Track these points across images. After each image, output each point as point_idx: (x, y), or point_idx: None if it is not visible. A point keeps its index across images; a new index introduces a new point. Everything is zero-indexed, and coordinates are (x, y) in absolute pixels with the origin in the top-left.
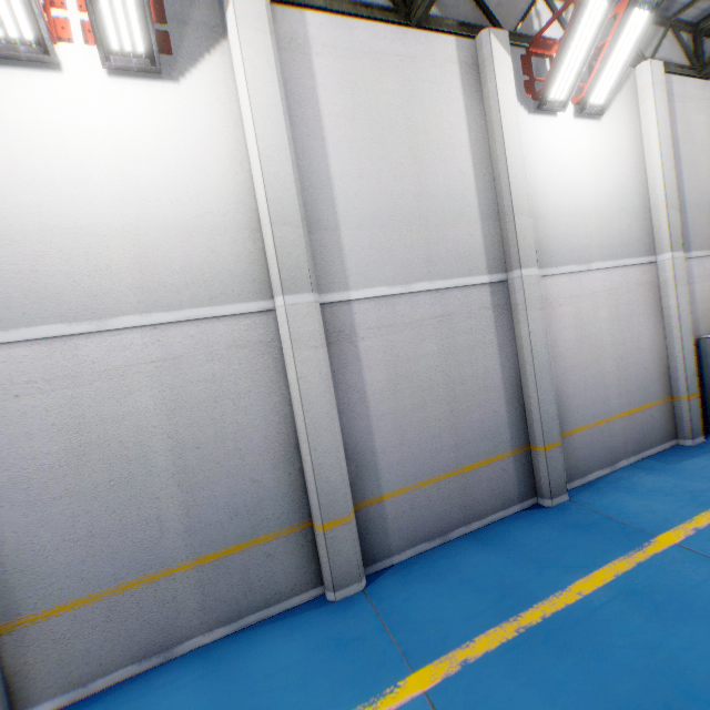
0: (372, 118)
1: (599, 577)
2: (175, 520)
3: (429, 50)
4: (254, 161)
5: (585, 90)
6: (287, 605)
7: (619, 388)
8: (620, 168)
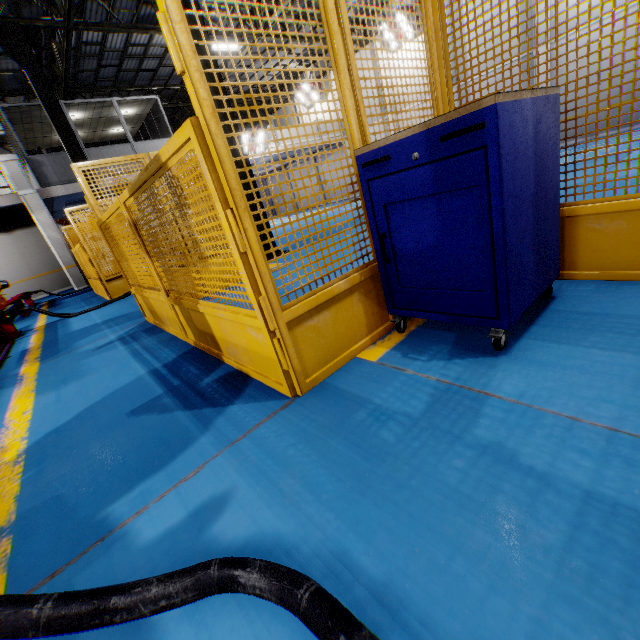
0: None
1: None
2: (604, 92)
3: None
4: None
5: None
6: (639, 126)
7: None
8: None
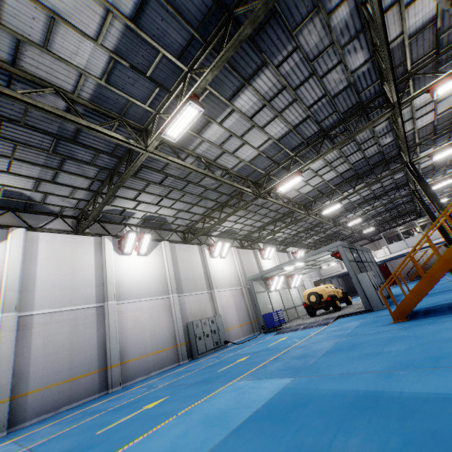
0: (57, 258)
1: (103, 401)
2: None
3: (84, 240)
4: (6, 272)
5: (138, 249)
6: None
7: (152, 343)
8: (155, 269)
